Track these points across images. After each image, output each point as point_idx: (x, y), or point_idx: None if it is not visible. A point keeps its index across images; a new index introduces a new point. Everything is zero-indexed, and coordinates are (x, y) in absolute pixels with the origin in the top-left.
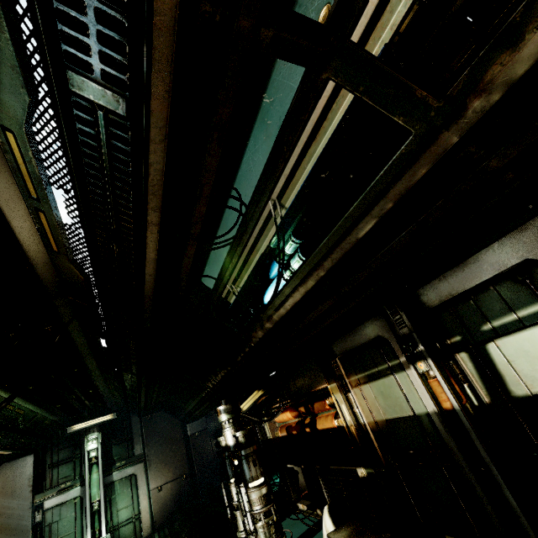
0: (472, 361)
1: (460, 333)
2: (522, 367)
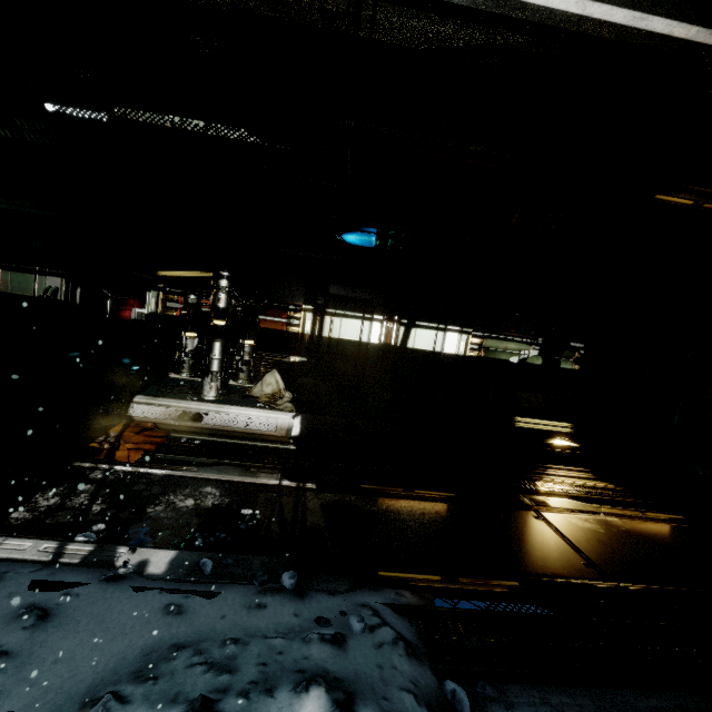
0: (404, 331)
1: (408, 320)
2: (417, 340)
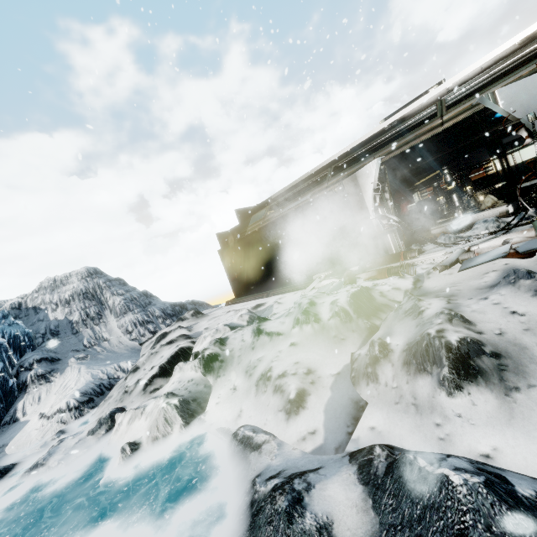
0: None
1: None
2: None
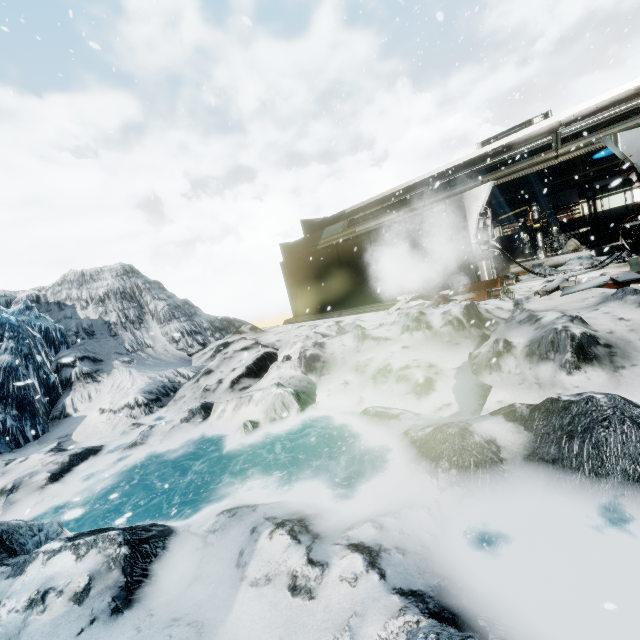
0: None
1: None
2: None
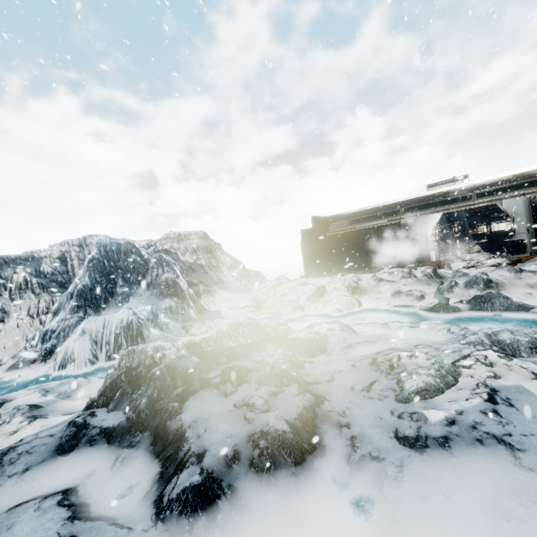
0: None
1: None
2: None
